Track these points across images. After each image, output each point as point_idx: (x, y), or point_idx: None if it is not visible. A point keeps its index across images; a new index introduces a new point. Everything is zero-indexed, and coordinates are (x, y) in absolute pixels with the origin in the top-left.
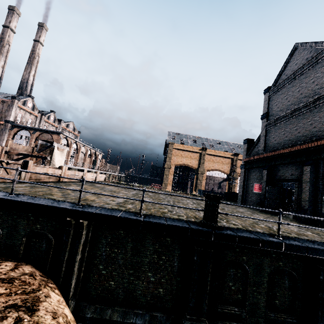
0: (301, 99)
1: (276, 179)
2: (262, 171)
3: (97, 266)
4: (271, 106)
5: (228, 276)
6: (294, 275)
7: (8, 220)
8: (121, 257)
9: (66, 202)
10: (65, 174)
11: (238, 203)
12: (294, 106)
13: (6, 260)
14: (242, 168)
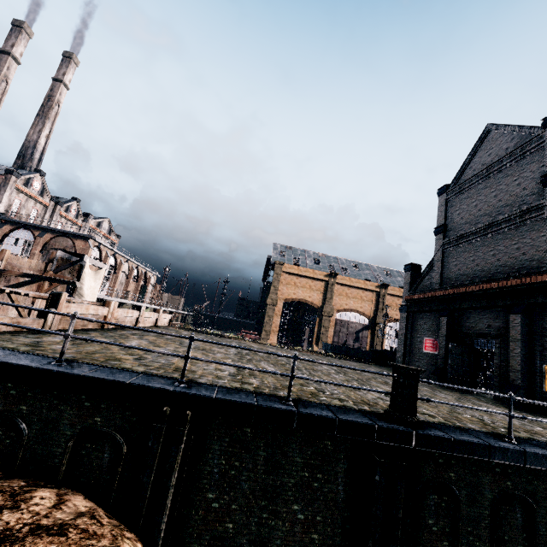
0: (501, 209)
1: (462, 332)
2: (438, 318)
3: (204, 493)
4: (451, 215)
5: (426, 507)
6: (531, 503)
7: (41, 408)
8: (247, 477)
9: (154, 375)
10: (112, 315)
11: None
12: (490, 218)
13: (37, 486)
14: (403, 312)
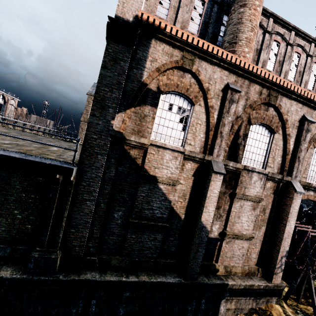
0: None
1: None
2: None
3: None
4: None
5: None
6: None
7: None
8: None
9: None
10: None
11: None
12: None
13: None
14: None
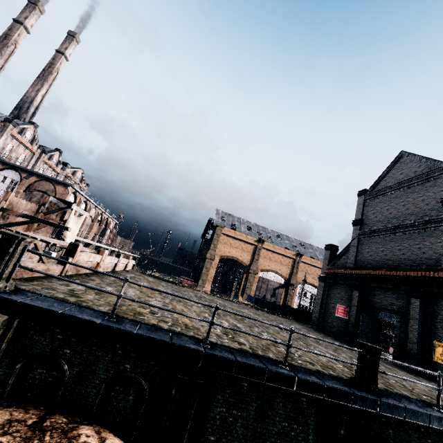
0: (408, 216)
1: (369, 305)
2: (350, 290)
3: (207, 436)
4: (367, 213)
5: None
6: None
7: (82, 352)
8: (241, 424)
9: (179, 333)
10: (103, 262)
11: (311, 326)
12: (398, 221)
13: (76, 422)
14: (321, 281)
